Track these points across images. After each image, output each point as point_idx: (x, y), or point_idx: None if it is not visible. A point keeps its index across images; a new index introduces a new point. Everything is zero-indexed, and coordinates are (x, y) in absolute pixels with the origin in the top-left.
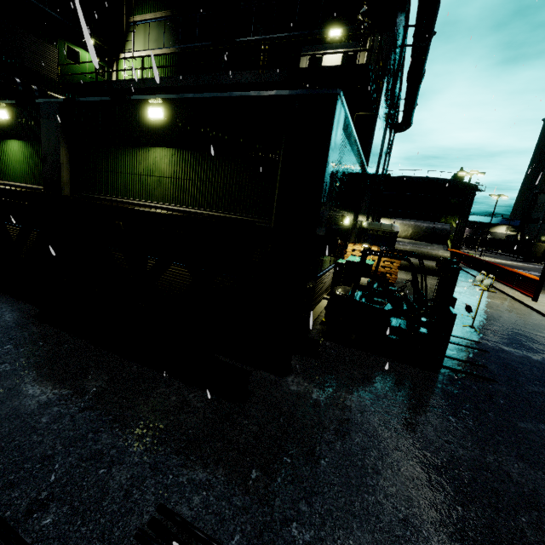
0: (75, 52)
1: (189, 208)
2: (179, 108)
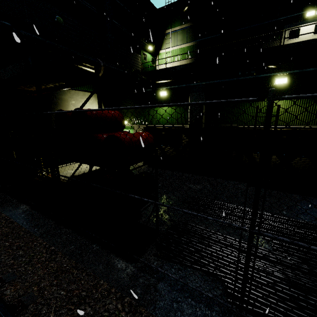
0: (145, 55)
1: (297, 125)
2: (293, 76)
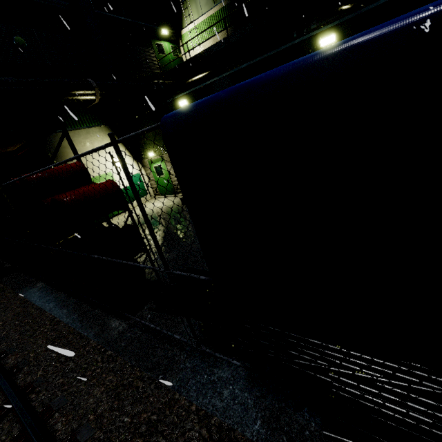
0: (160, 46)
1: None
2: (344, 27)
